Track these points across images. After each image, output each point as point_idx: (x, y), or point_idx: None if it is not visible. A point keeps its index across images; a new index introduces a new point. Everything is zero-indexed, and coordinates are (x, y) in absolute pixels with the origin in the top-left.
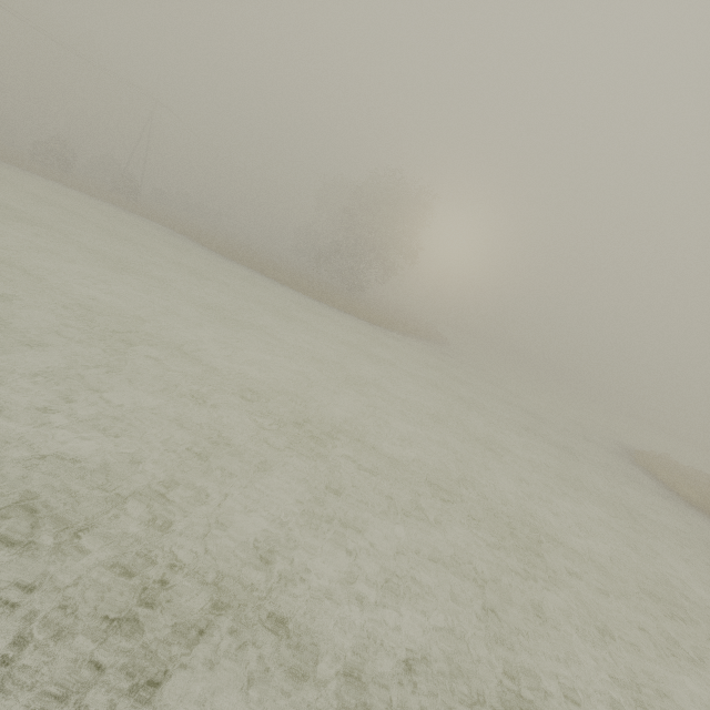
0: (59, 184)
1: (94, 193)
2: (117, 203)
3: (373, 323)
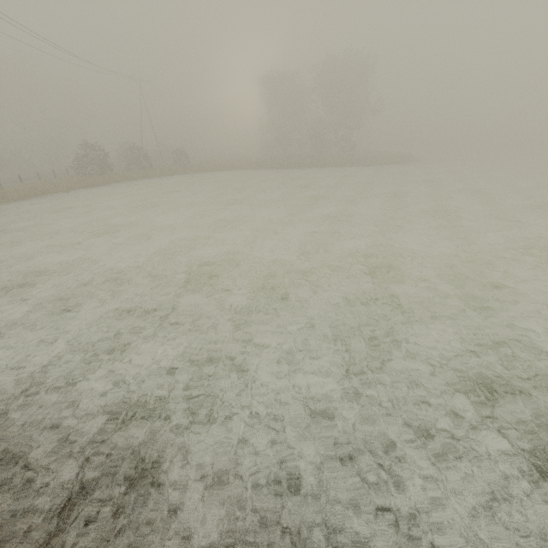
0: (179, 176)
1: (194, 170)
2: (205, 170)
3: (402, 163)
